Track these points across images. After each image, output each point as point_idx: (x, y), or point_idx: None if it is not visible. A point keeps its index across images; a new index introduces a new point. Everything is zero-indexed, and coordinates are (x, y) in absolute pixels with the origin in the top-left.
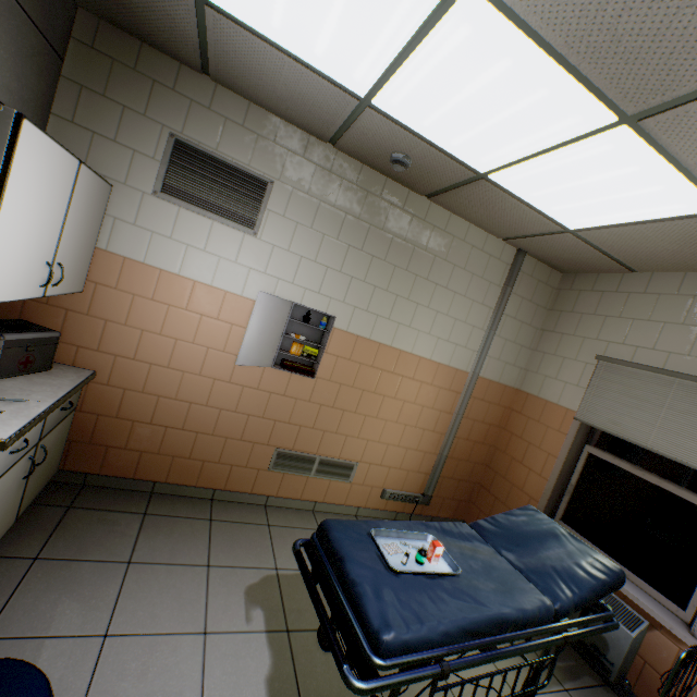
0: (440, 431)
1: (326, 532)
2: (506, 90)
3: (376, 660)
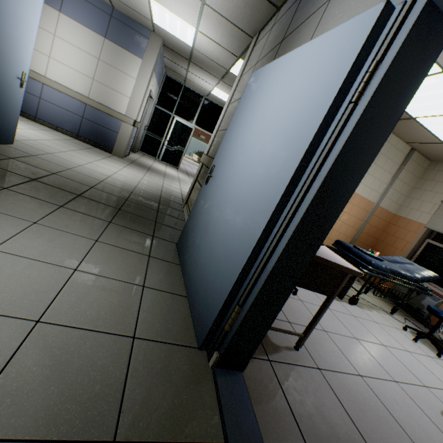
0: (355, 228)
1: (340, 242)
2: (442, 97)
3: (370, 267)
